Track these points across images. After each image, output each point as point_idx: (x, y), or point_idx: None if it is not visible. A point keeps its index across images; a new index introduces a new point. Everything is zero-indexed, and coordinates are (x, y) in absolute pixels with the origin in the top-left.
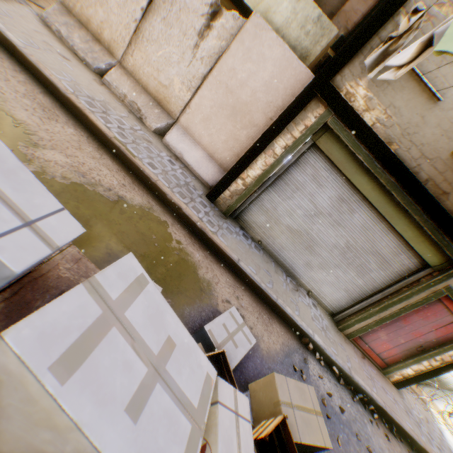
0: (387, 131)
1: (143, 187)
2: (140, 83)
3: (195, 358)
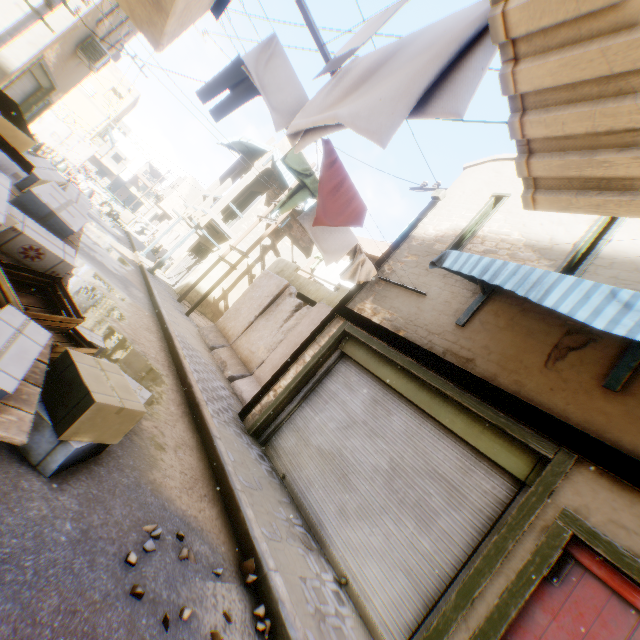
0: (394, 323)
1: (174, 373)
2: (238, 354)
3: (75, 224)
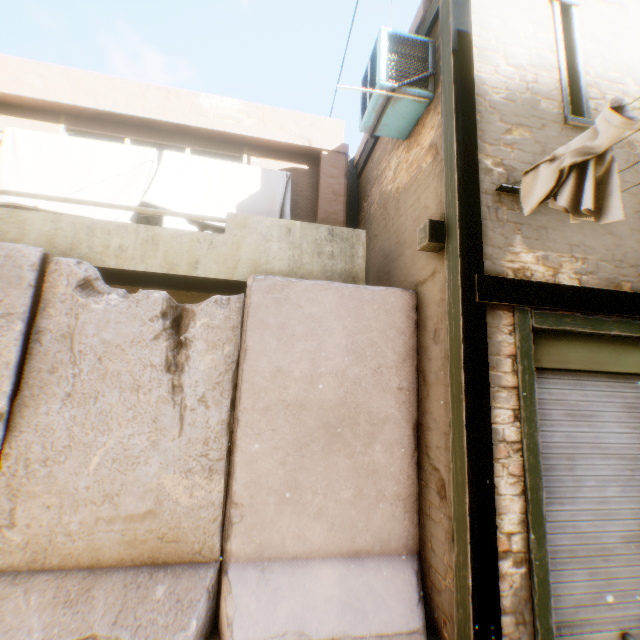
0: (599, 275)
1: None
2: (71, 563)
3: None
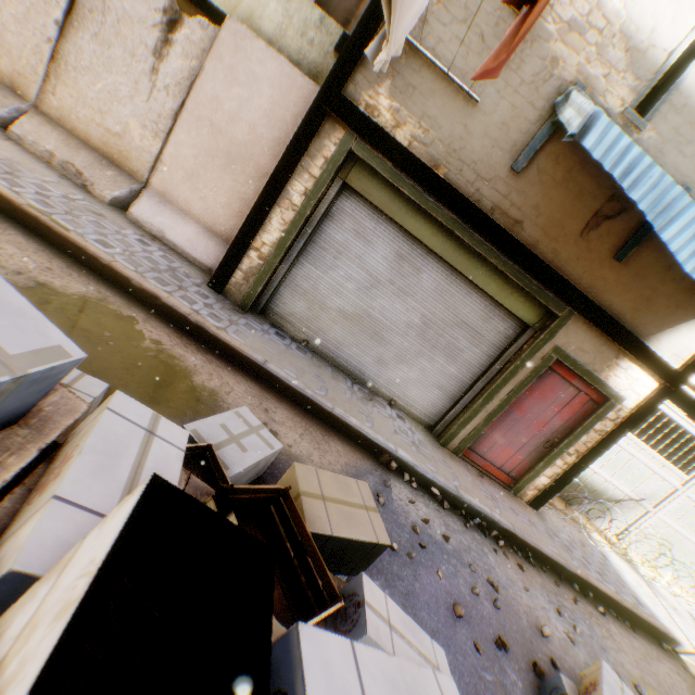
0: (429, 151)
1: (90, 273)
2: (76, 134)
3: (34, 324)
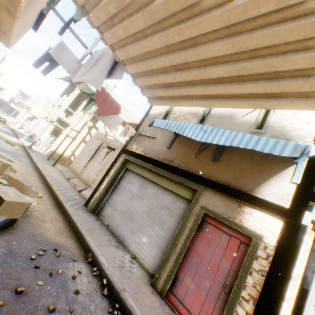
0: (145, 152)
1: (48, 192)
2: (82, 179)
3: None
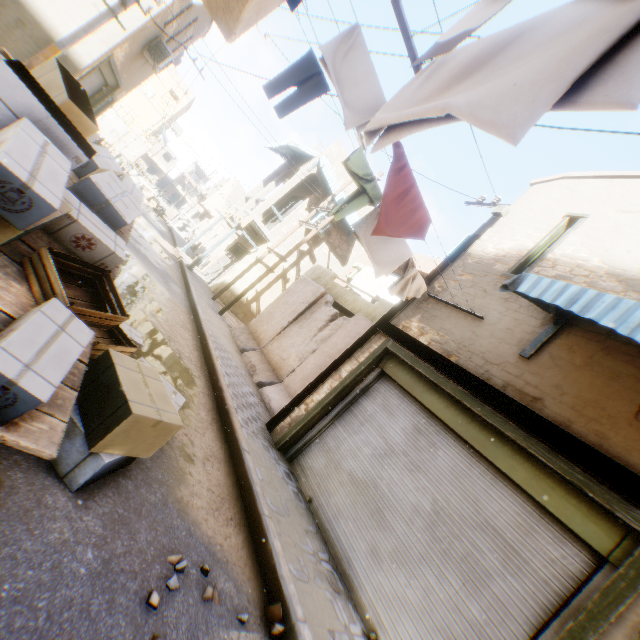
0: (444, 346)
1: (206, 374)
2: (268, 359)
3: (128, 215)
